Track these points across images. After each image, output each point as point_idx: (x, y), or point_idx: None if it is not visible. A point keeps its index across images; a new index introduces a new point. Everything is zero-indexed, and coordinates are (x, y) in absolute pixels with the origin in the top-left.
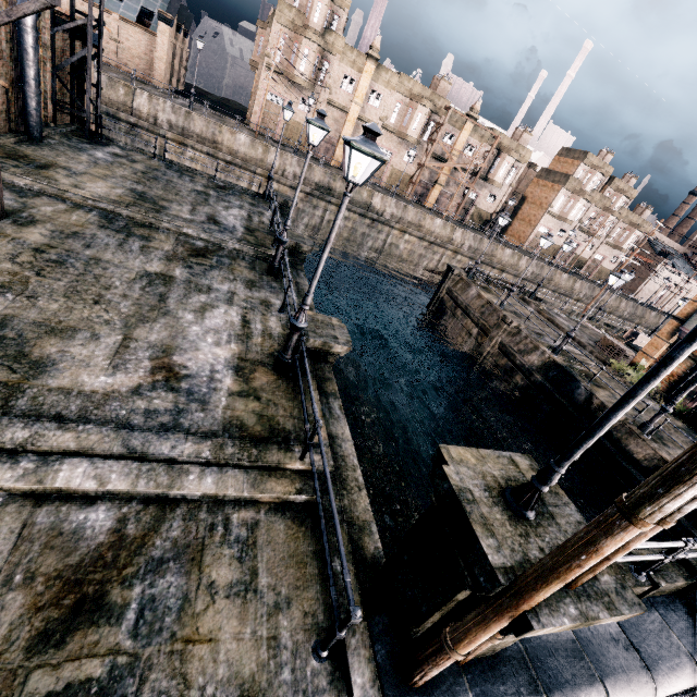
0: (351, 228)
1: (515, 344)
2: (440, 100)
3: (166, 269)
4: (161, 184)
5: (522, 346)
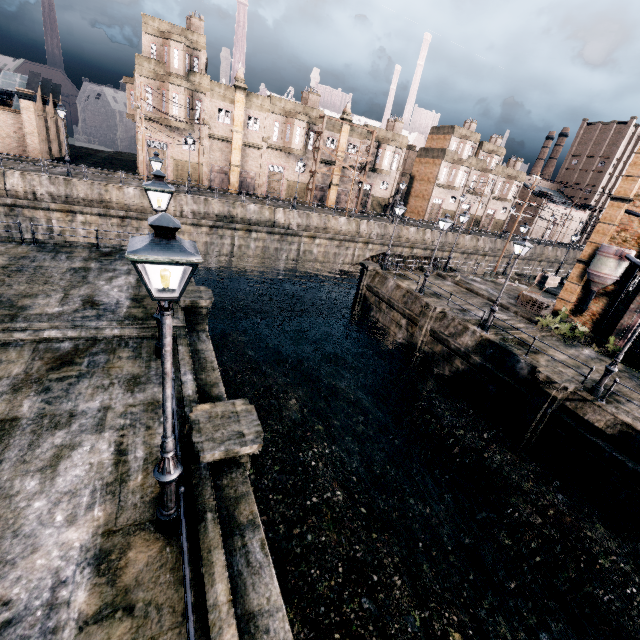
0: (262, 247)
1: (445, 328)
2: (313, 112)
3: (7, 409)
4: (26, 275)
5: (452, 329)
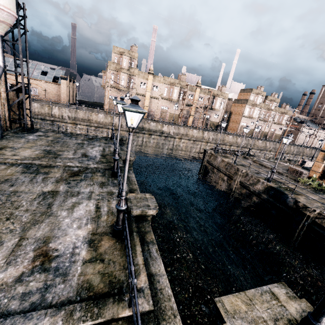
0: (156, 142)
1: (247, 181)
2: (183, 83)
3: (54, 188)
4: (60, 144)
5: (251, 181)
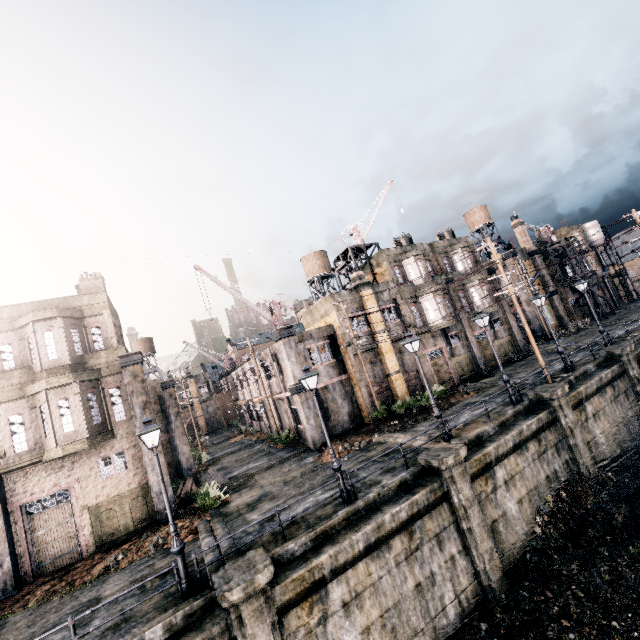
0: None
1: None
2: None
3: None
4: None
5: None
